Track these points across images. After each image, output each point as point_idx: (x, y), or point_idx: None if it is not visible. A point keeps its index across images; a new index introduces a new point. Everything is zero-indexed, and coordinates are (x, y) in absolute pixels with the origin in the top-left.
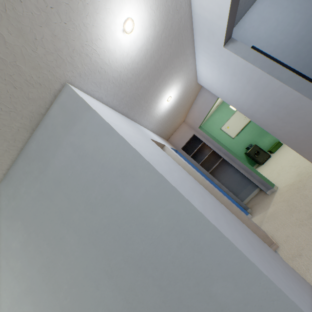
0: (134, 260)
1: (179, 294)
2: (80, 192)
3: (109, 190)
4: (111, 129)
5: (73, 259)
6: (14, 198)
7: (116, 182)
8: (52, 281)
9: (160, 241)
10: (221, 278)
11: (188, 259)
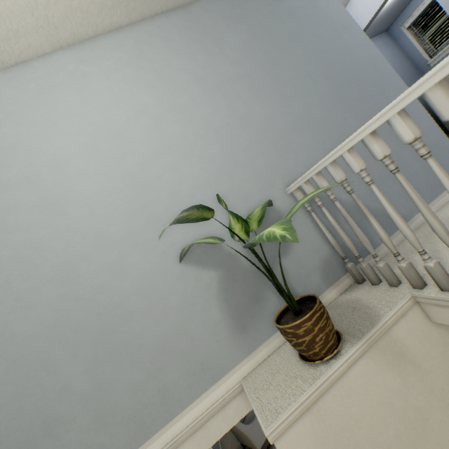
0: (345, 73)
1: (370, 95)
2: (309, 26)
3: (332, 33)
4: (339, 3)
5: (297, 63)
6: (240, 8)
7: (338, 30)
8: (274, 73)
9: (362, 68)
10: (392, 90)
11: (377, 79)
